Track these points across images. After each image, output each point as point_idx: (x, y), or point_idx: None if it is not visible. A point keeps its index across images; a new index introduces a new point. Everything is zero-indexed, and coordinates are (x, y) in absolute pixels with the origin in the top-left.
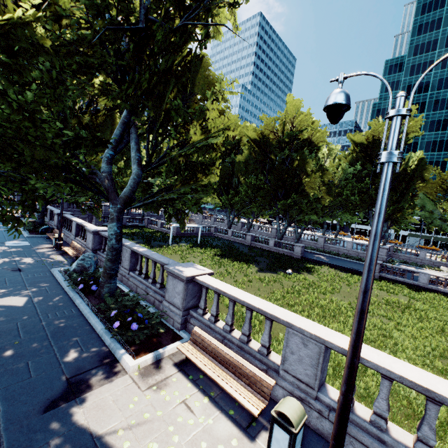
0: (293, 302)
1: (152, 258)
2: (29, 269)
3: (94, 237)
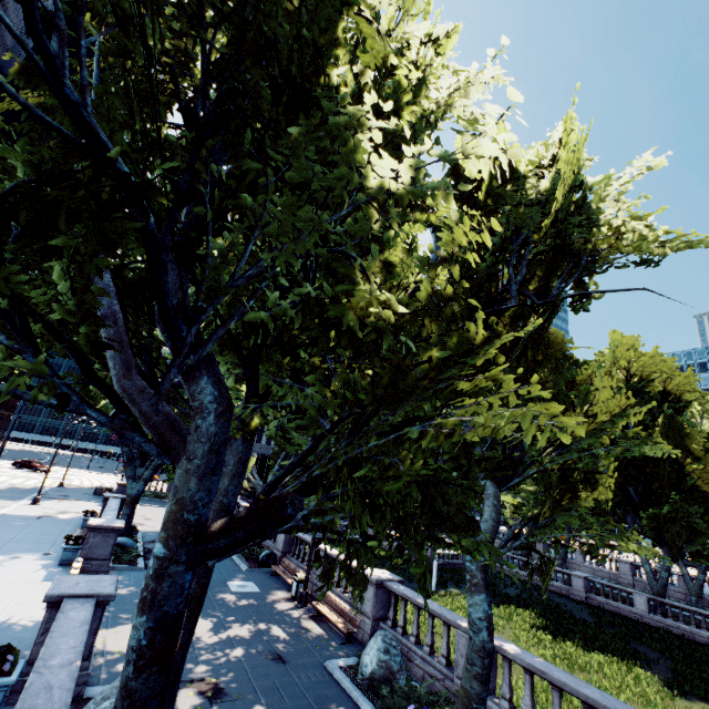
0: None
1: (559, 682)
2: (292, 658)
3: (376, 593)
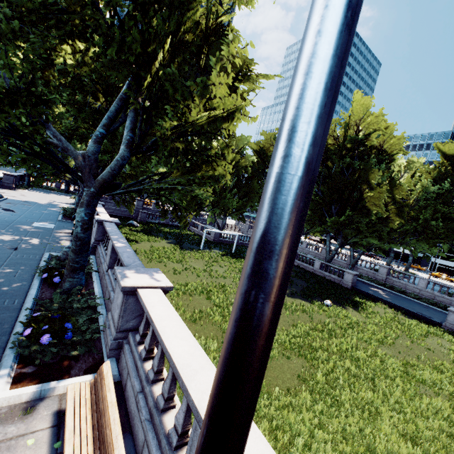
0: (318, 345)
1: (119, 256)
2: (25, 250)
3: (98, 227)
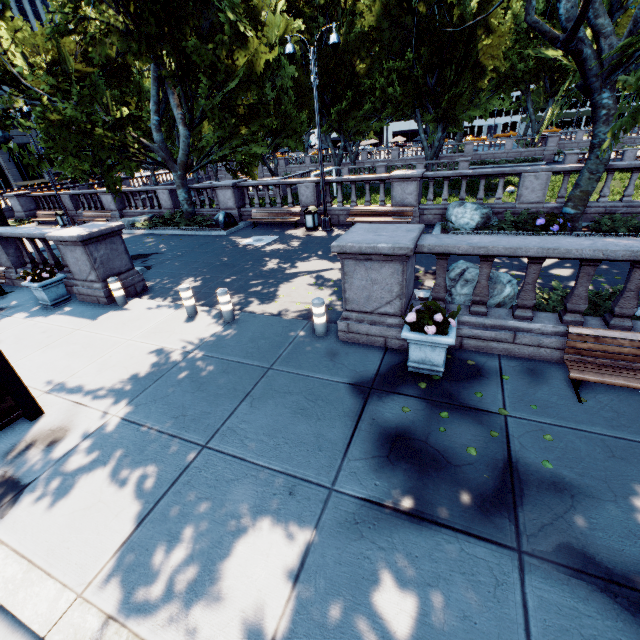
0: None
1: (625, 166)
2: None
3: (418, 185)
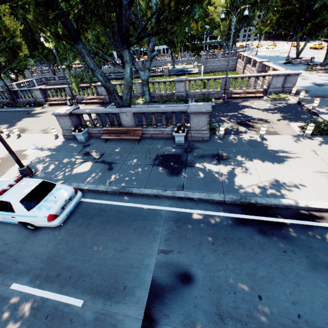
0: None
1: (23, 90)
2: None
3: None
